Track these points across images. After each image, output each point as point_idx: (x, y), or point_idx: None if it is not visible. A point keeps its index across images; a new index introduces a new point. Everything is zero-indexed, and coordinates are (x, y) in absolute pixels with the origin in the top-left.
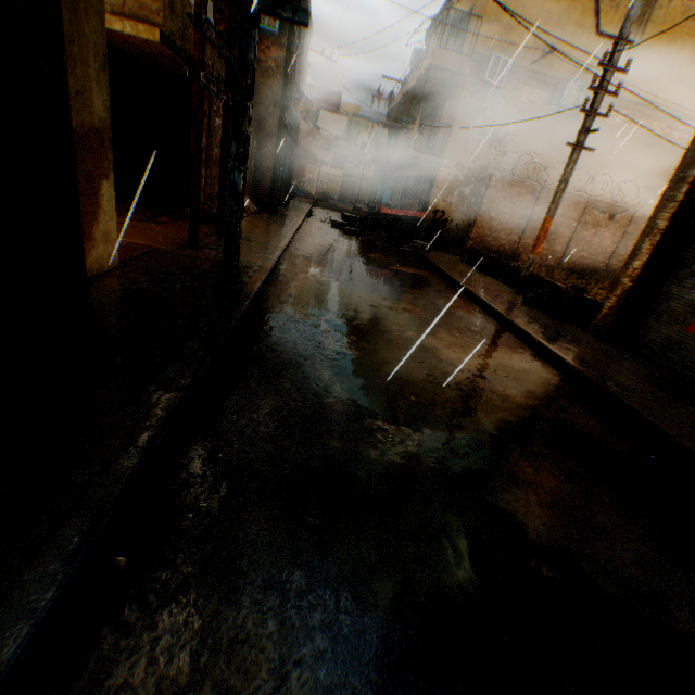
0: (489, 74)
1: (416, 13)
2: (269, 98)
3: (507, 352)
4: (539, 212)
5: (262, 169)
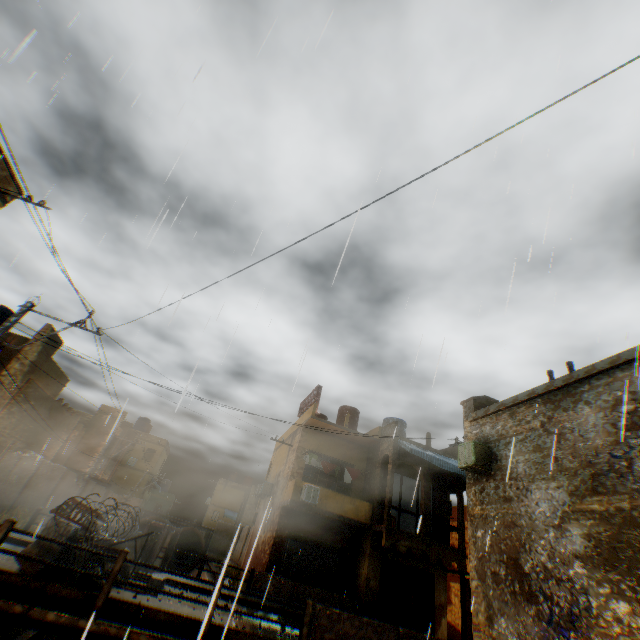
0: None
1: None
2: None
3: None
4: None
5: None
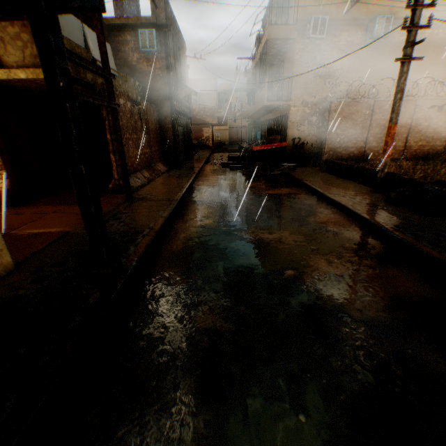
0: (312, 32)
1: (247, 5)
2: (161, 94)
3: (394, 273)
4: (376, 120)
5: (166, 142)
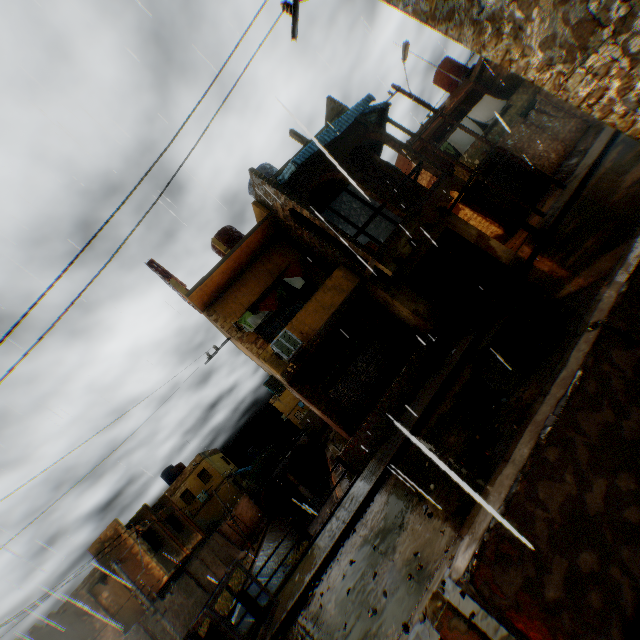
0: None
1: None
2: None
3: None
4: None
5: None
